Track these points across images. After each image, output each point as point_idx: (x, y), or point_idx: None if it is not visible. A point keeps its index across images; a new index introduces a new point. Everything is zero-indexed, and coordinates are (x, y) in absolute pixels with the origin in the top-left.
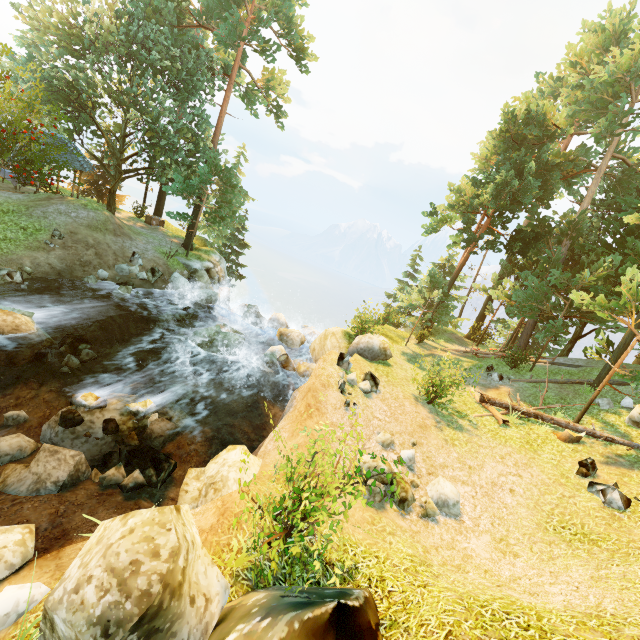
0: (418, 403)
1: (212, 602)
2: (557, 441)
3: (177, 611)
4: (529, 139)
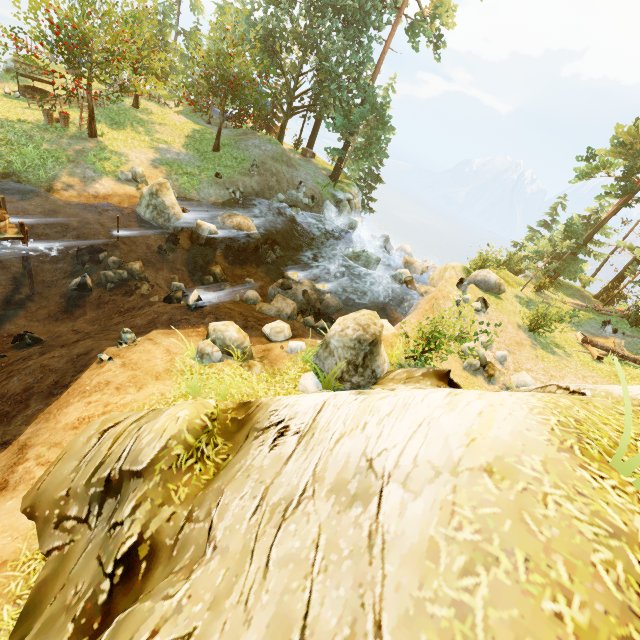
0: (520, 329)
1: (385, 363)
2: None
3: (379, 351)
4: None
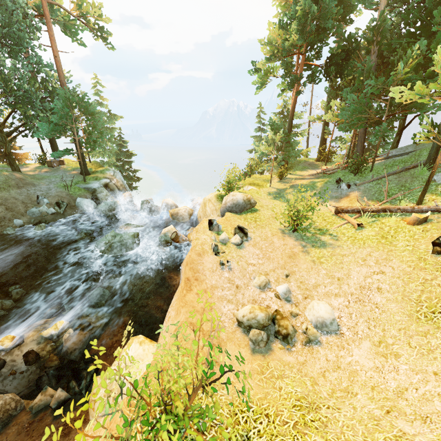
0: (285, 235)
1: None
2: (407, 227)
3: None
4: None
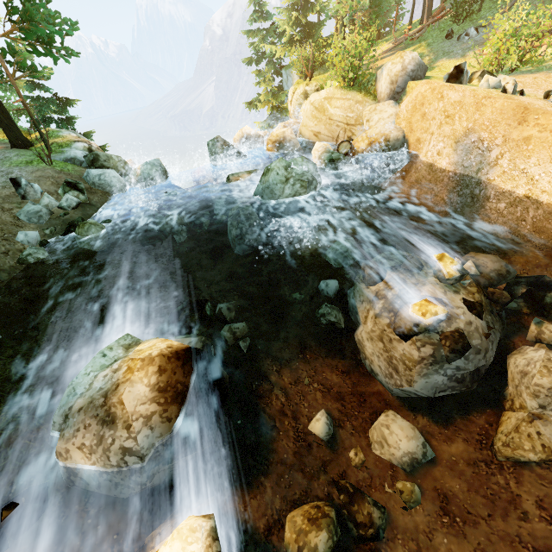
0: (512, 76)
1: None
2: None
3: None
4: None
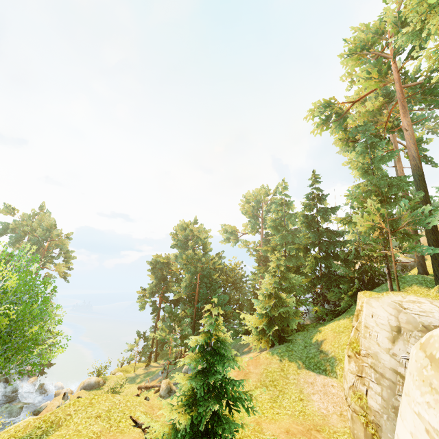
0: None
1: None
2: (152, 394)
3: None
4: (166, 265)
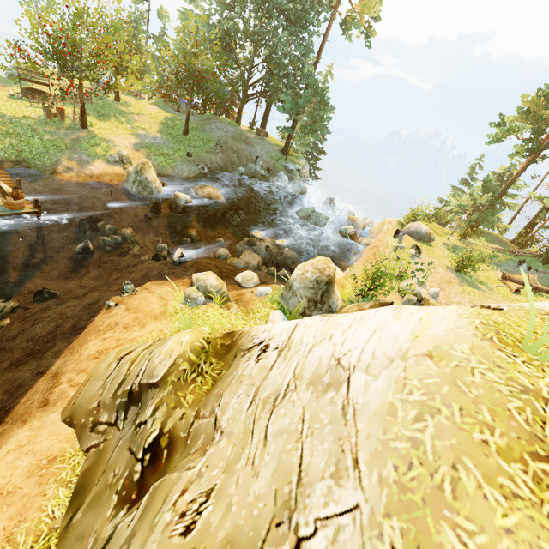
0: (448, 270)
1: (339, 300)
2: None
3: (334, 289)
4: None
